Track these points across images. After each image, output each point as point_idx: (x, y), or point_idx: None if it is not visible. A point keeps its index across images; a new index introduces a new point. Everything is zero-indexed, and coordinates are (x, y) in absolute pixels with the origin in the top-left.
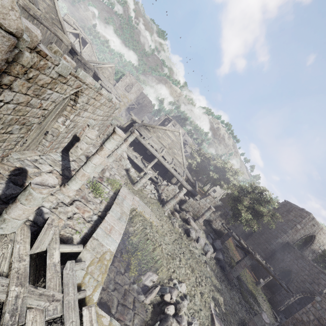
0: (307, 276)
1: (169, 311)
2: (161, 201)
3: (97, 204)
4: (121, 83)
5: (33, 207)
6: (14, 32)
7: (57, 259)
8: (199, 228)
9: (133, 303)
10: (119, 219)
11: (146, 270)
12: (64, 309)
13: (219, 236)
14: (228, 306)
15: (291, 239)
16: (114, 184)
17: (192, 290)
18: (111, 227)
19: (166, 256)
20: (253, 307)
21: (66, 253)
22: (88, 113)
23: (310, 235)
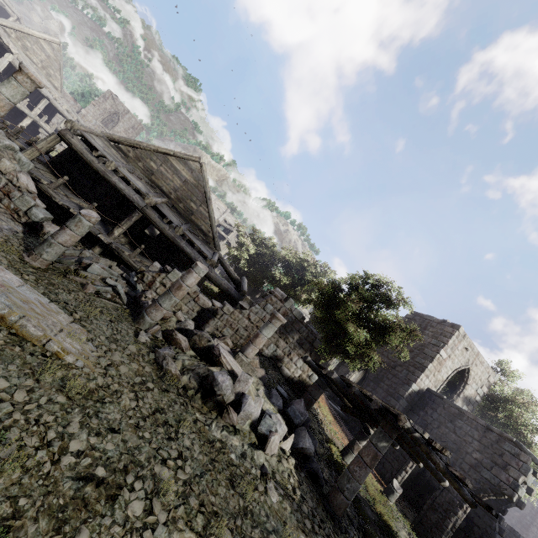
0: (479, 453)
1: None
2: (138, 308)
3: None
4: (93, 110)
5: None
6: None
7: None
8: (248, 372)
9: None
10: None
11: None
12: None
13: (300, 394)
14: None
15: (433, 382)
16: None
17: None
18: None
19: (68, 494)
20: None
21: None
22: None
23: (463, 368)
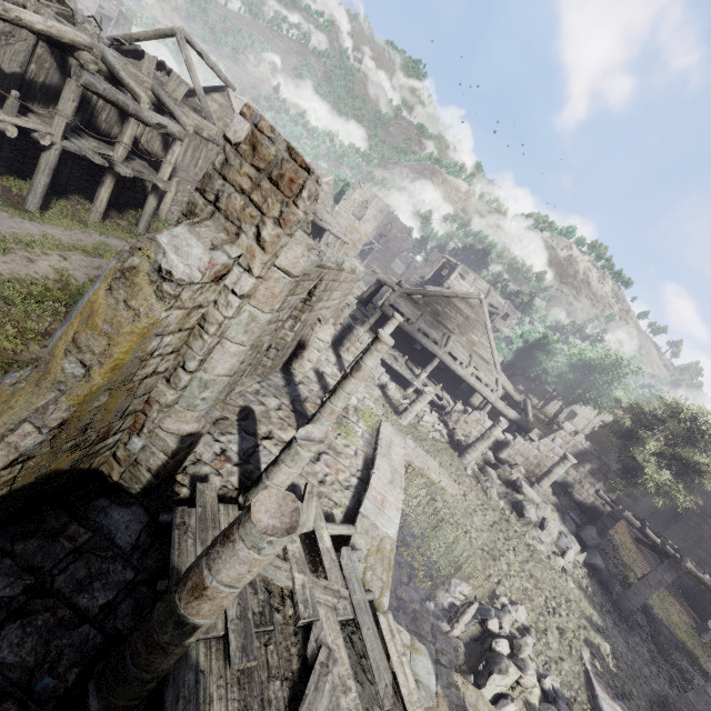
0: None
1: (501, 648)
2: (456, 445)
3: (351, 457)
4: (344, 205)
5: (298, 470)
6: (299, 275)
7: (328, 542)
8: (544, 500)
9: (435, 625)
10: (391, 484)
11: (449, 574)
12: (355, 611)
13: (593, 519)
14: (623, 664)
15: None
16: (368, 419)
17: (539, 621)
18: (382, 497)
19: (480, 554)
20: (689, 679)
21: (331, 536)
22: (322, 303)
23: None
